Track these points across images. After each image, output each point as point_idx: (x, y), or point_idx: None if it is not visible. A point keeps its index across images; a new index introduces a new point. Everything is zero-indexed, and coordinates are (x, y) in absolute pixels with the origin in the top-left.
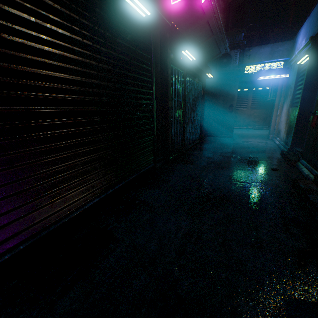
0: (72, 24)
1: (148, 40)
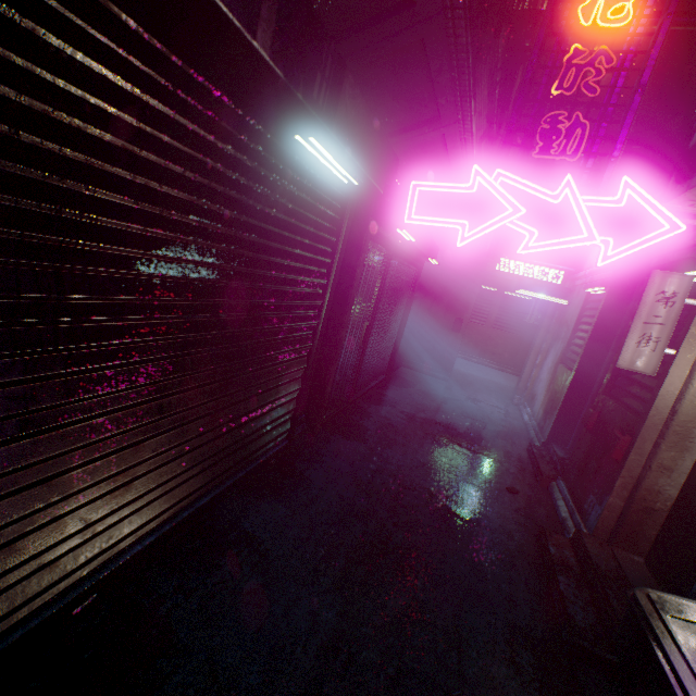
0: (207, 199)
1: (340, 209)
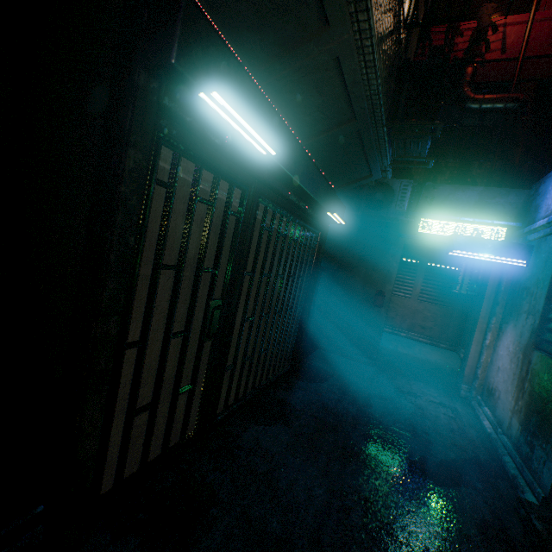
0: None
1: None
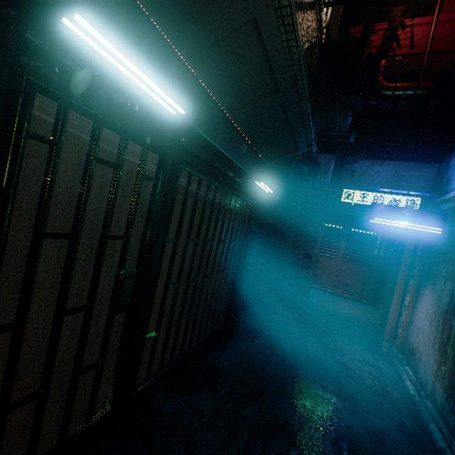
0: None
1: None
